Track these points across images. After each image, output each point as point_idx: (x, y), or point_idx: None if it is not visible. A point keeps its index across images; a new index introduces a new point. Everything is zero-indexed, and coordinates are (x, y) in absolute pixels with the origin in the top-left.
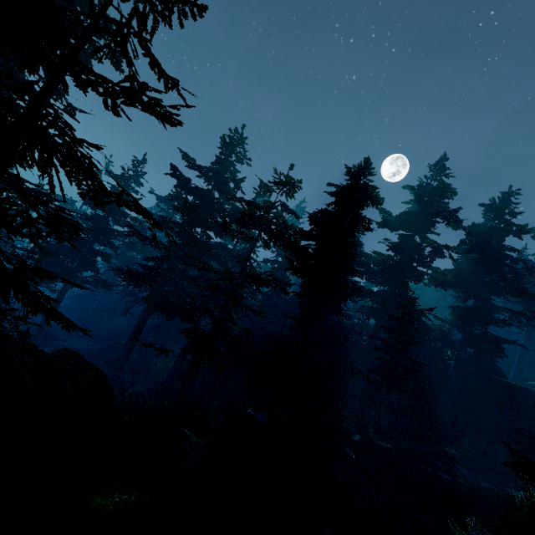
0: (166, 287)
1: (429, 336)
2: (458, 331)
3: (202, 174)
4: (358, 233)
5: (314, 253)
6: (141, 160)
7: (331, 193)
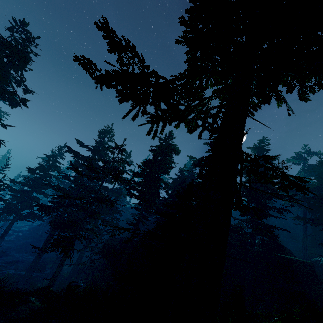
0: (66, 213)
1: (231, 230)
2: (246, 224)
3: (89, 149)
4: (170, 170)
5: (137, 183)
6: (62, 146)
7: (150, 150)
